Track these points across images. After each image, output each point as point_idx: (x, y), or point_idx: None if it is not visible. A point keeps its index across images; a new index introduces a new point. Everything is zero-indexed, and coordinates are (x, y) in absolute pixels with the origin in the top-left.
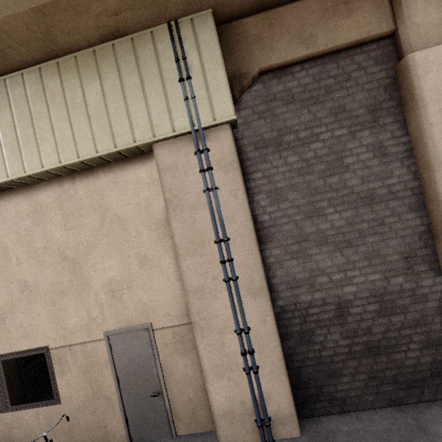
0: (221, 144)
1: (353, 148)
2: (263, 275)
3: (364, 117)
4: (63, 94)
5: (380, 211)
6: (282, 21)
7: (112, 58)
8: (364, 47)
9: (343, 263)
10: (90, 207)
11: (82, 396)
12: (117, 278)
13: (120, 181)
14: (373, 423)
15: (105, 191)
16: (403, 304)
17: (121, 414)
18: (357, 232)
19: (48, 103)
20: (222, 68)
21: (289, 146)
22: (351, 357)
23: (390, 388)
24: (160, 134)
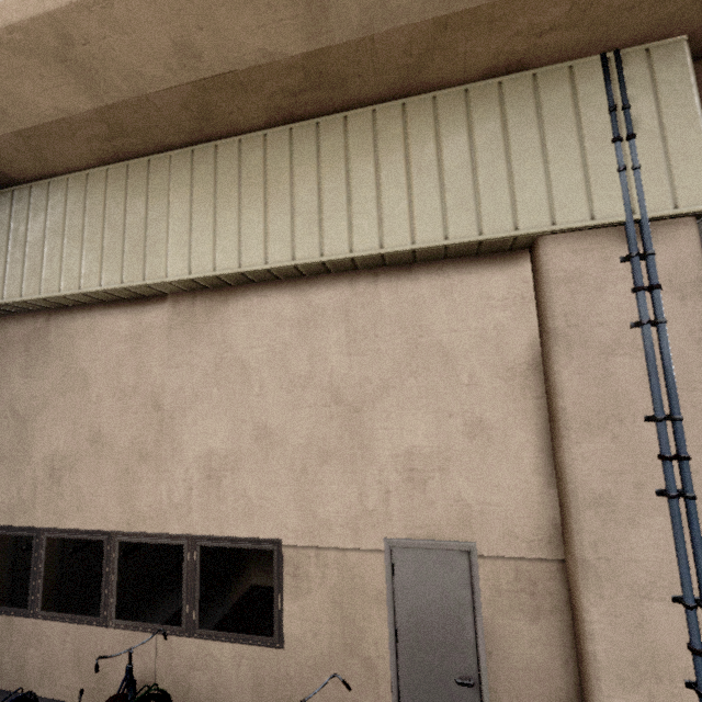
0: (676, 249)
1: None
2: None
3: None
4: (403, 149)
5: None
6: None
7: (494, 102)
8: None
9: None
10: (396, 325)
11: (323, 646)
12: (423, 449)
13: (455, 290)
14: None
15: (425, 303)
16: None
17: (393, 701)
18: None
19: (378, 159)
20: (698, 126)
21: None
22: None
23: None
24: (565, 221)
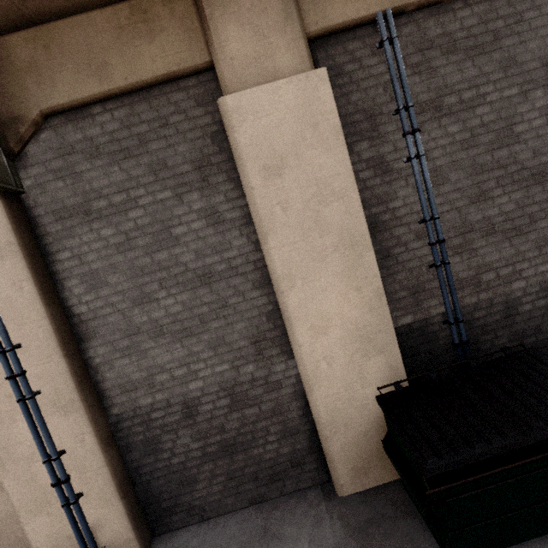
0: None
1: (182, 215)
2: (73, 386)
3: (191, 174)
4: None
5: (221, 291)
6: (62, 42)
7: None
8: (182, 83)
9: (185, 356)
10: None
11: None
12: None
13: None
14: (224, 530)
15: None
16: (257, 395)
17: None
18: (197, 318)
19: None
20: None
21: (100, 215)
22: (205, 460)
23: (251, 486)
24: None
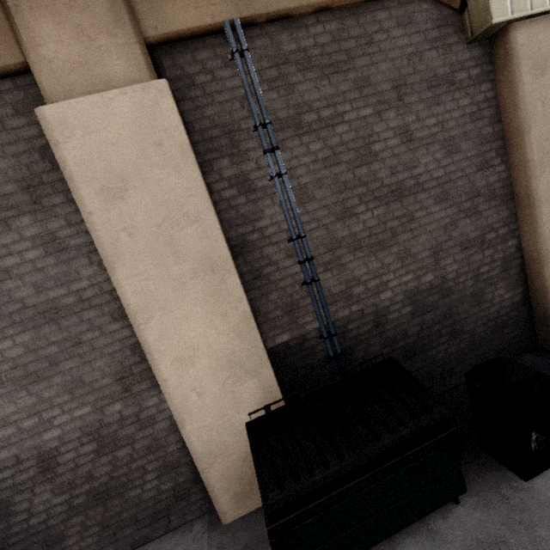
0: None
1: (10, 244)
2: None
3: (17, 196)
4: None
5: (72, 327)
6: None
7: None
8: None
9: (34, 404)
10: None
11: None
12: None
13: None
14: None
15: None
16: (128, 434)
17: None
18: (45, 359)
19: None
20: None
21: None
22: (73, 513)
23: (131, 530)
24: None
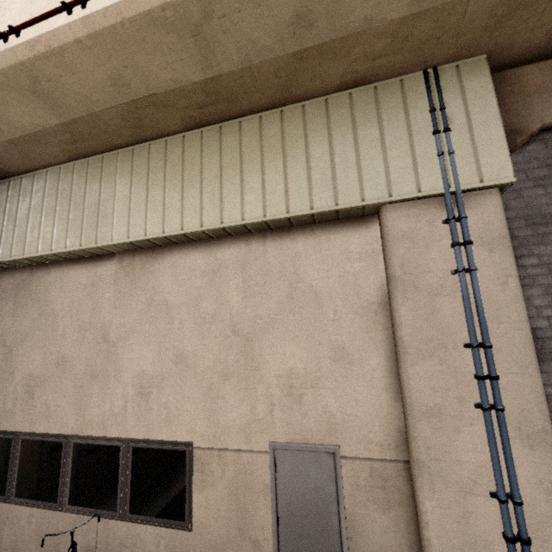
0: (484, 213)
1: None
2: (547, 413)
3: None
4: (281, 144)
5: None
6: None
7: (346, 107)
8: None
9: None
10: (279, 274)
11: (222, 530)
12: (299, 371)
13: (323, 247)
14: None
15: (301, 257)
16: None
17: None
18: None
19: (263, 151)
20: (496, 120)
21: None
22: None
23: None
24: (399, 193)
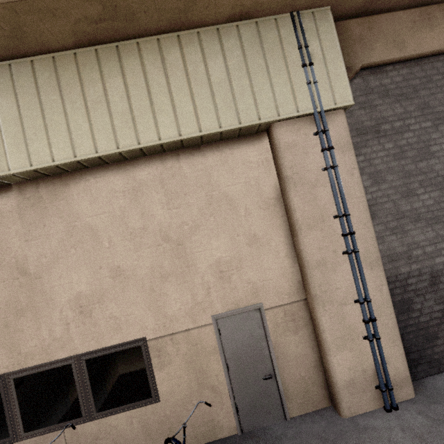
0: (337, 127)
1: (436, 139)
2: (377, 248)
3: (443, 113)
4: (183, 68)
5: None
6: (379, 27)
7: (236, 38)
8: (441, 57)
9: (433, 237)
10: (196, 185)
11: (185, 390)
12: (225, 258)
13: (229, 160)
14: None
15: (212, 169)
16: None
17: (231, 403)
18: (443, 210)
19: (167, 74)
20: (340, 59)
21: (385, 134)
22: (443, 321)
23: None
24: (284, 113)
